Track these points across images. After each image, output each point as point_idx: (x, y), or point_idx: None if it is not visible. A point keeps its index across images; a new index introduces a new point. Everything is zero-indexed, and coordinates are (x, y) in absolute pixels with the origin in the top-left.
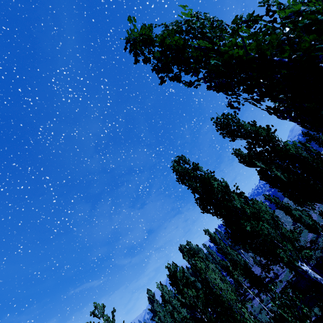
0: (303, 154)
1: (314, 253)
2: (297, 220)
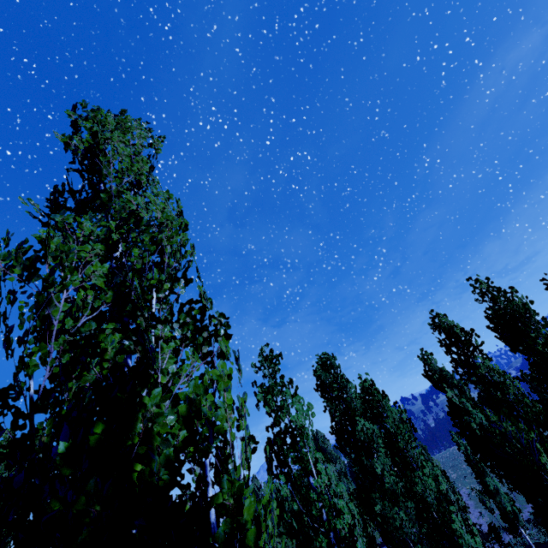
0: (428, 498)
1: (515, 543)
2: (489, 494)
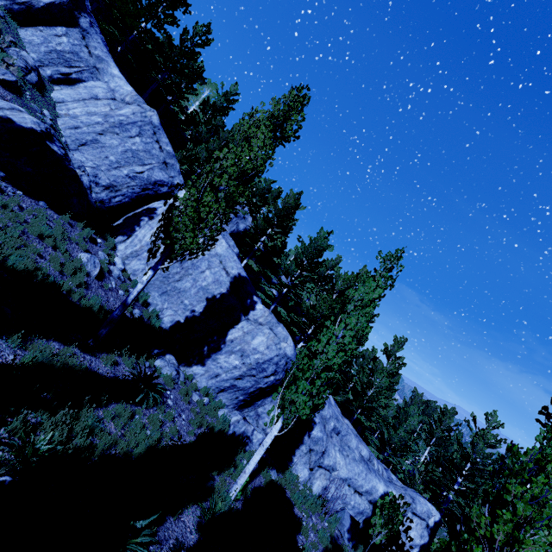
0: None
1: None
2: None
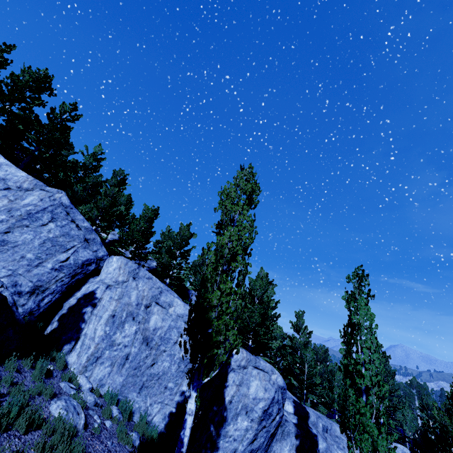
0: None
1: None
2: None
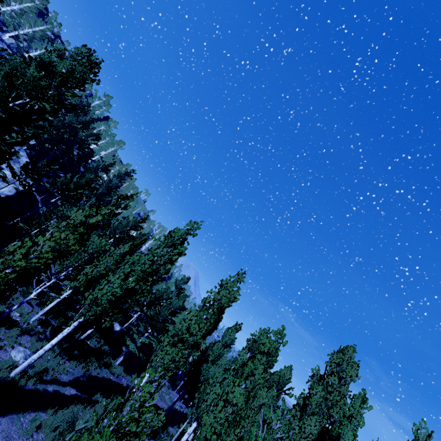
0: None
1: None
2: None
